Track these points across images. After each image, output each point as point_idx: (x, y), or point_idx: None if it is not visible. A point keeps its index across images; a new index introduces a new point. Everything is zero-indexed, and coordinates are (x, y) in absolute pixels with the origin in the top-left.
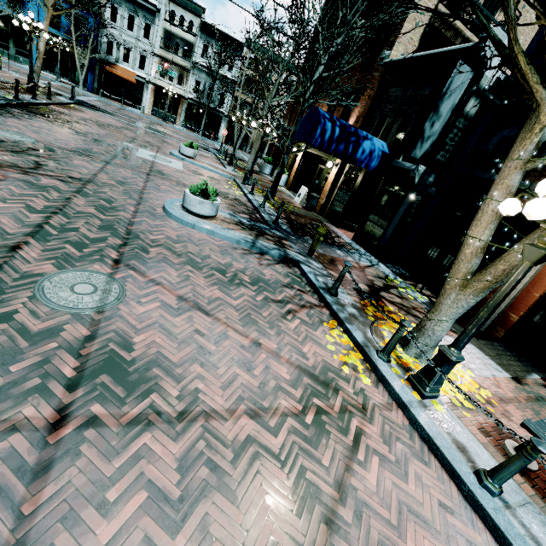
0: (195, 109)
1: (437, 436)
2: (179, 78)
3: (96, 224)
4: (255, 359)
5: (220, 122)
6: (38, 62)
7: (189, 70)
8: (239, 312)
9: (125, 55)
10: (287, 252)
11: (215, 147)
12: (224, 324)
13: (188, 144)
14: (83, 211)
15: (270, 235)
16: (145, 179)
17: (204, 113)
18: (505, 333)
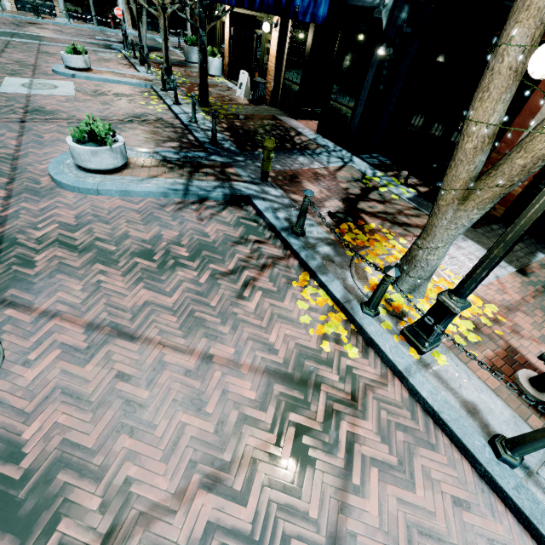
0: None
1: (443, 407)
2: None
3: None
4: (207, 386)
5: None
6: None
7: None
8: (177, 315)
9: None
10: (234, 187)
11: (120, 38)
12: (158, 345)
13: (71, 49)
14: None
15: (208, 165)
16: (18, 131)
17: None
18: (505, 210)
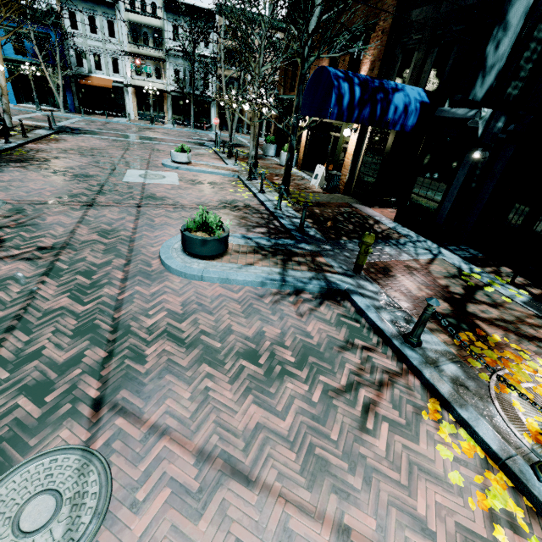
0: (181, 101)
1: None
2: (156, 71)
3: (69, 328)
4: None
5: (209, 108)
6: (4, 99)
7: (164, 59)
8: (295, 449)
9: (97, 63)
10: (329, 279)
11: (210, 138)
12: (280, 499)
13: (179, 149)
14: (51, 307)
15: (298, 254)
16: (135, 215)
17: (191, 103)
18: None
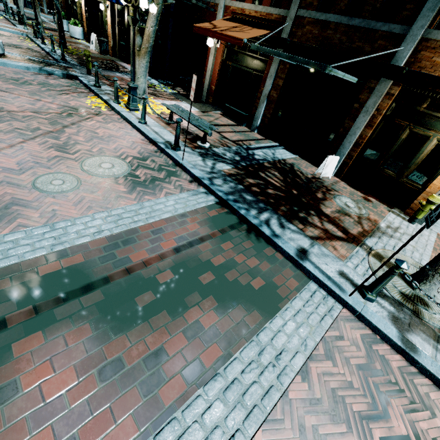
0: None
1: (128, 116)
2: None
3: None
4: (37, 103)
5: None
6: None
7: None
8: (28, 92)
9: None
10: (70, 73)
11: (2, 9)
12: (18, 95)
13: None
14: None
15: (57, 66)
16: None
17: None
18: (213, 98)
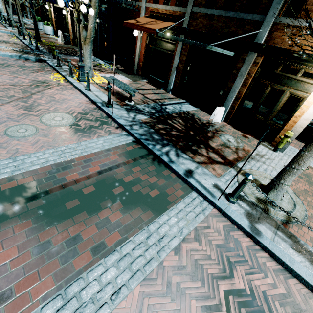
0: None
1: (78, 85)
2: None
3: None
4: (15, 79)
5: None
6: None
7: None
8: (9, 72)
9: None
10: (41, 58)
11: None
12: (2, 74)
13: None
14: None
15: (32, 53)
16: None
17: None
18: (141, 71)
